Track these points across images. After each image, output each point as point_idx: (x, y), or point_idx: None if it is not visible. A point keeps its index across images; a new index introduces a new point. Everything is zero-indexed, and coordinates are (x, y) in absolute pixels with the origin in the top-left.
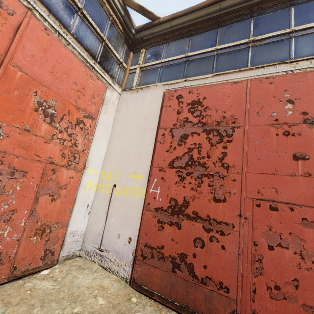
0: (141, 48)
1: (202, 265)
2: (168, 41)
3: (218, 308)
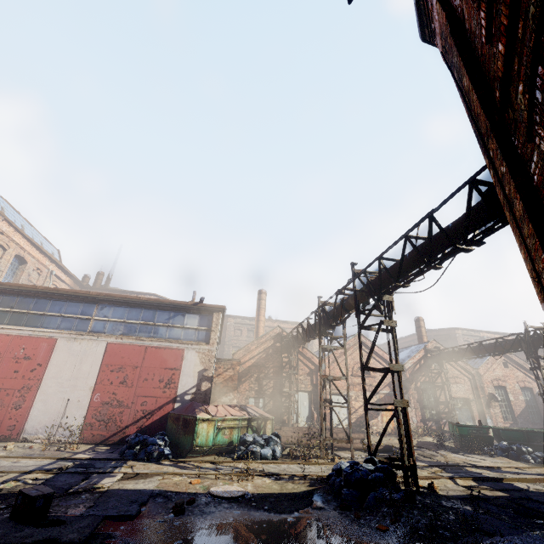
0: None
1: None
2: None
3: None
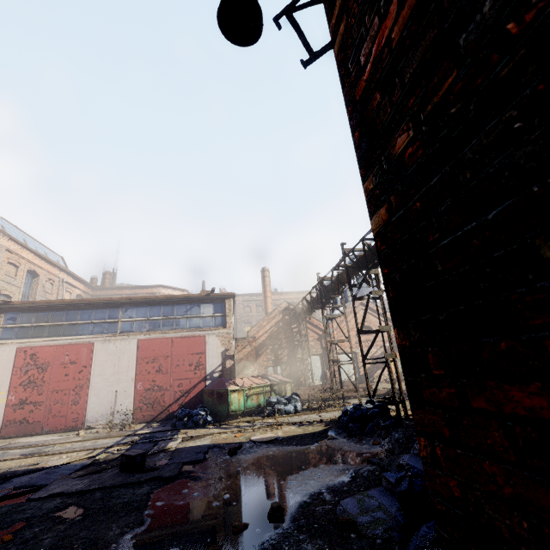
0: (1, 313)
1: (32, 418)
2: (21, 312)
3: (37, 428)
